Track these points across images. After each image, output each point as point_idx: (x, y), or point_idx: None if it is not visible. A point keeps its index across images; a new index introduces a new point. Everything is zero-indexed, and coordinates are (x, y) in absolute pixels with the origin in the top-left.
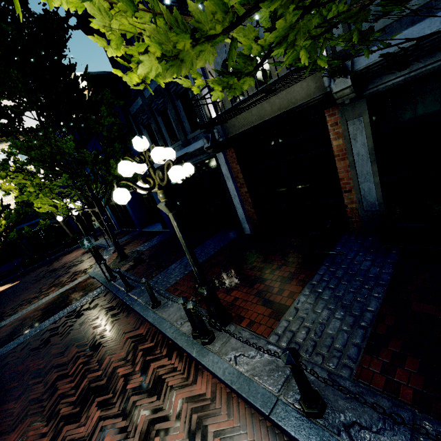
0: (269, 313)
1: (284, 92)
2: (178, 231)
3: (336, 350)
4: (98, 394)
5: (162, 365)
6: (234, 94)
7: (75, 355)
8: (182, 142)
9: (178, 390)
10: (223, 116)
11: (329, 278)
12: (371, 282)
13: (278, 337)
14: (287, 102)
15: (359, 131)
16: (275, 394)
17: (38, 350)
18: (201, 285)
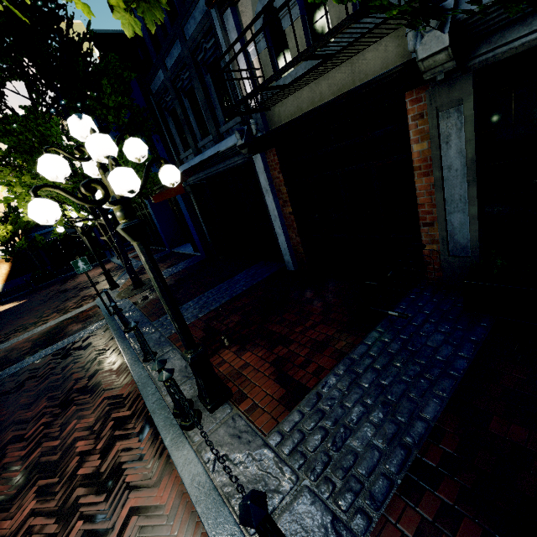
0: (280, 396)
1: (350, 62)
2: (148, 269)
3: (356, 479)
4: (44, 474)
5: (128, 447)
6: (153, 16)
7: (41, 410)
8: (213, 137)
9: (134, 492)
10: (264, 99)
11: (377, 353)
12: (437, 369)
13: (280, 437)
14: (353, 79)
15: (455, 129)
16: (248, 536)
17: (8, 395)
18: (185, 348)
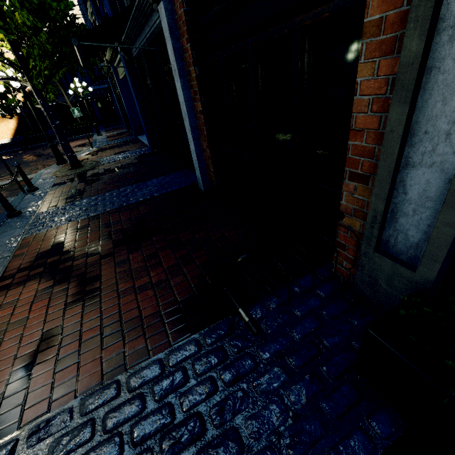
0: None
1: None
2: None
3: None
4: None
5: None
6: None
7: None
8: None
9: None
10: None
11: (157, 397)
12: None
13: None
14: None
15: None
16: None
17: None
18: None
